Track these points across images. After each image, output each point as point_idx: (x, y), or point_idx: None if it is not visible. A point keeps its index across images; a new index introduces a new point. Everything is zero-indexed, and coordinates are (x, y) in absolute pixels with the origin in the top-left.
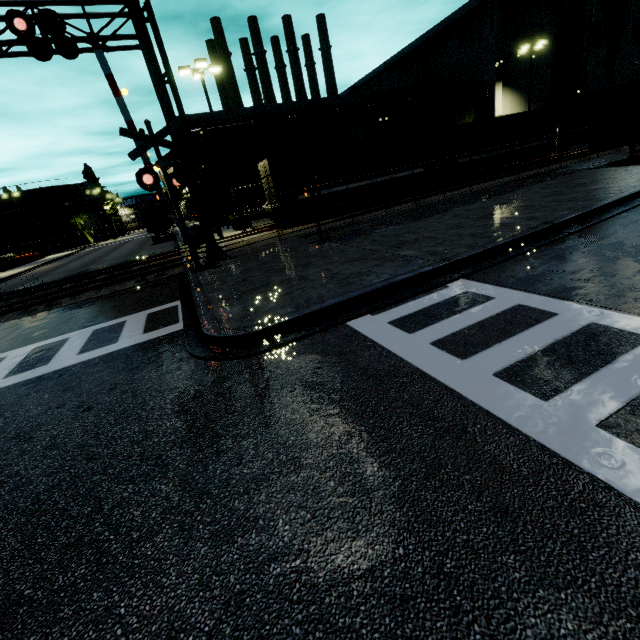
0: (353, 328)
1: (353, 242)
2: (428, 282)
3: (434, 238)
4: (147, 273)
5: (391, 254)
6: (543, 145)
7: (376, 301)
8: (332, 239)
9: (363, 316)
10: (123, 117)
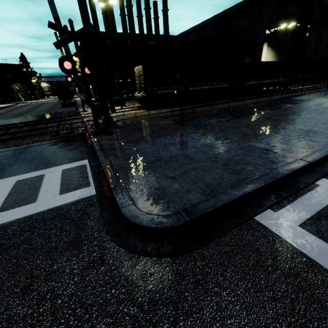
0: (267, 228)
1: (206, 128)
2: (299, 178)
3: (270, 135)
4: (60, 130)
5: (247, 144)
6: (287, 81)
7: (268, 194)
8: (184, 122)
9: (265, 211)
10: (51, 13)
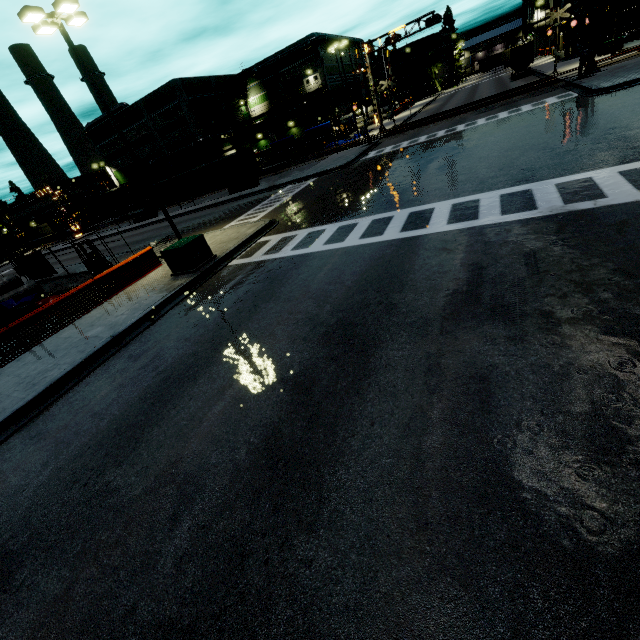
0: None
1: None
2: None
3: None
4: (539, 88)
5: None
6: None
7: None
8: None
9: None
10: None
